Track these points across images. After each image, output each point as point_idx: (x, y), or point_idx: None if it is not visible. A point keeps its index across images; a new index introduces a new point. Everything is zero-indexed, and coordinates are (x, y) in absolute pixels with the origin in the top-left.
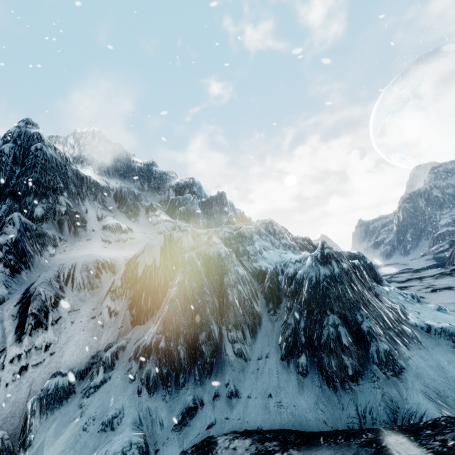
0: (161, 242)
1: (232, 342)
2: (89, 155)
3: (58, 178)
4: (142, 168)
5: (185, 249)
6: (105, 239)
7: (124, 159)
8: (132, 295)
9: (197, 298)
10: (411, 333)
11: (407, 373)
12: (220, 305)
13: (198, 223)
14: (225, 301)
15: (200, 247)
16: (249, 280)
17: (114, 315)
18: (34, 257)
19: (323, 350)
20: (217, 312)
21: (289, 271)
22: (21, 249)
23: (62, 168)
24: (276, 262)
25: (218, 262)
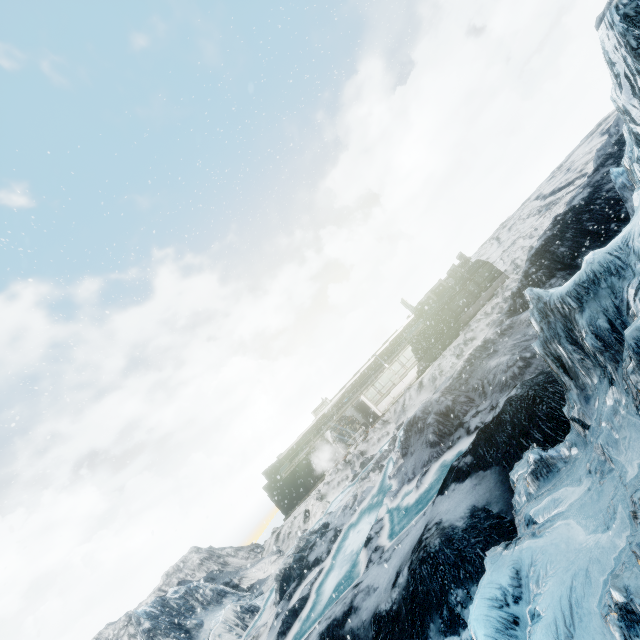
0: None
1: None
2: None
3: None
4: None
5: None
6: None
7: None
8: None
9: None
10: None
11: None
12: None
13: None
14: None
15: None
16: None
17: None
18: None
19: None
20: None
21: None
22: None
23: None
24: None
25: None
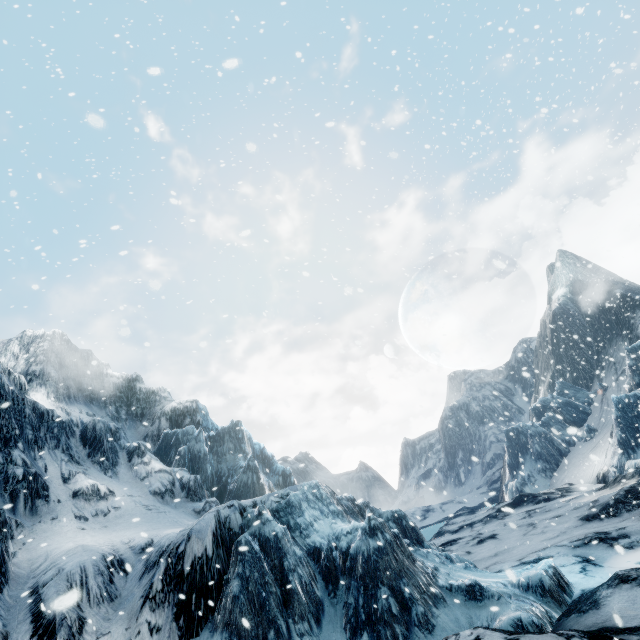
0: (213, 525)
1: (300, 635)
2: (44, 370)
3: (14, 421)
4: (120, 385)
5: (235, 530)
6: (80, 515)
7: (94, 372)
8: (177, 600)
9: (262, 590)
10: (439, 594)
11: (437, 629)
12: (283, 595)
13: (205, 470)
14: (288, 589)
15: (252, 526)
16: (306, 561)
17: (156, 632)
18: (8, 563)
19: (379, 623)
20: (282, 604)
21: (343, 546)
22: (1, 553)
23: (18, 404)
24: (329, 535)
25: (276, 544)
